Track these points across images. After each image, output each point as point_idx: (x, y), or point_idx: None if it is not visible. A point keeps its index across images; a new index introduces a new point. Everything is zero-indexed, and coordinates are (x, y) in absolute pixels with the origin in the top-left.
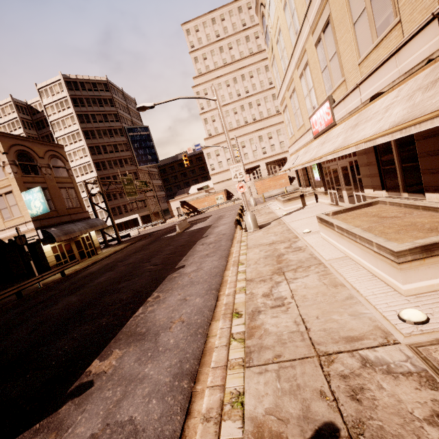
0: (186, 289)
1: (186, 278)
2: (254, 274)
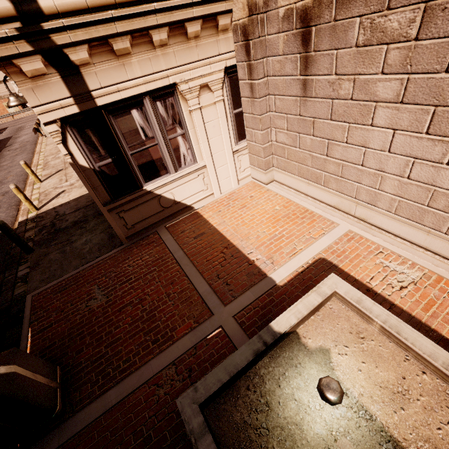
0: (8, 169)
1: (5, 166)
2: (49, 154)
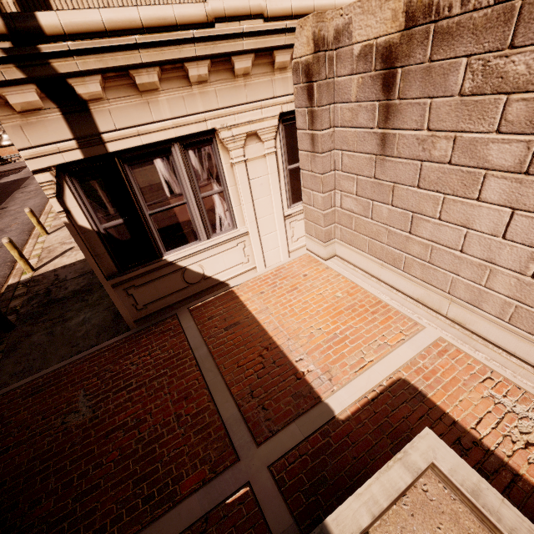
0: (15, 215)
1: (13, 211)
2: None
